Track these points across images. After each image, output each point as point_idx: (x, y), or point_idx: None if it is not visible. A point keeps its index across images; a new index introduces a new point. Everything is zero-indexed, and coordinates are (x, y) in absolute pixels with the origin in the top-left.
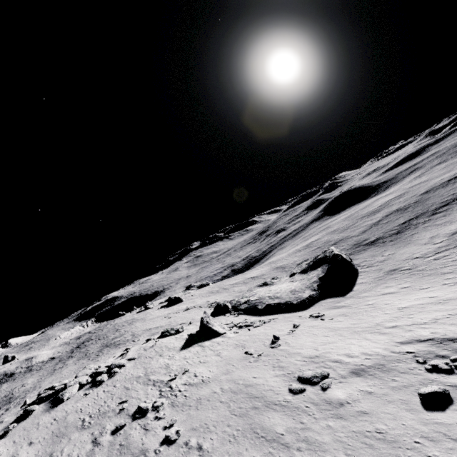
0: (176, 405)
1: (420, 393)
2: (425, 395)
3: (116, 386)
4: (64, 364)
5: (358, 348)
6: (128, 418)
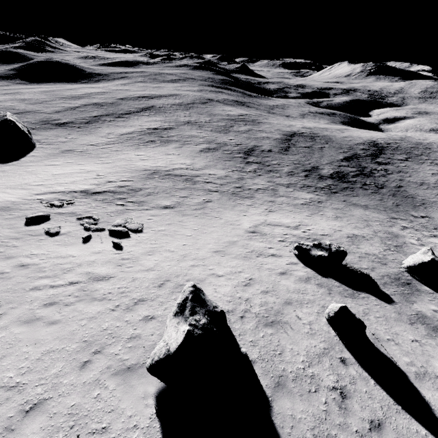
0: None
1: (27, 217)
2: (30, 218)
3: None
4: None
5: None
6: None
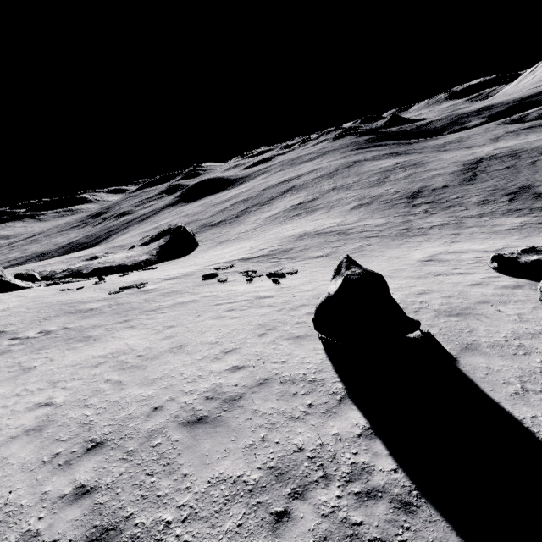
0: None
1: (203, 275)
2: (205, 275)
3: None
4: None
5: (176, 272)
6: None
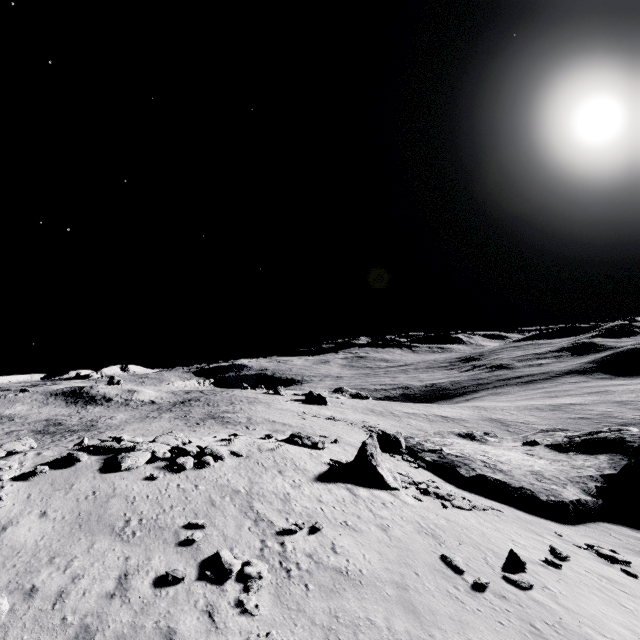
0: (283, 599)
1: None
2: None
3: (199, 488)
4: (159, 415)
5: None
6: (193, 568)
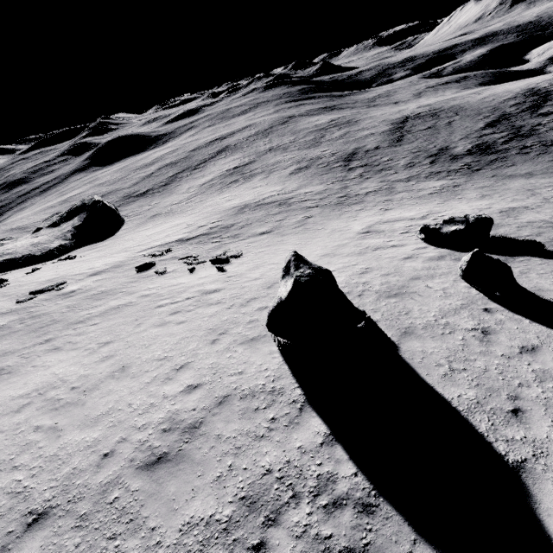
0: None
1: (137, 266)
2: (139, 266)
3: None
4: None
5: (102, 263)
6: None
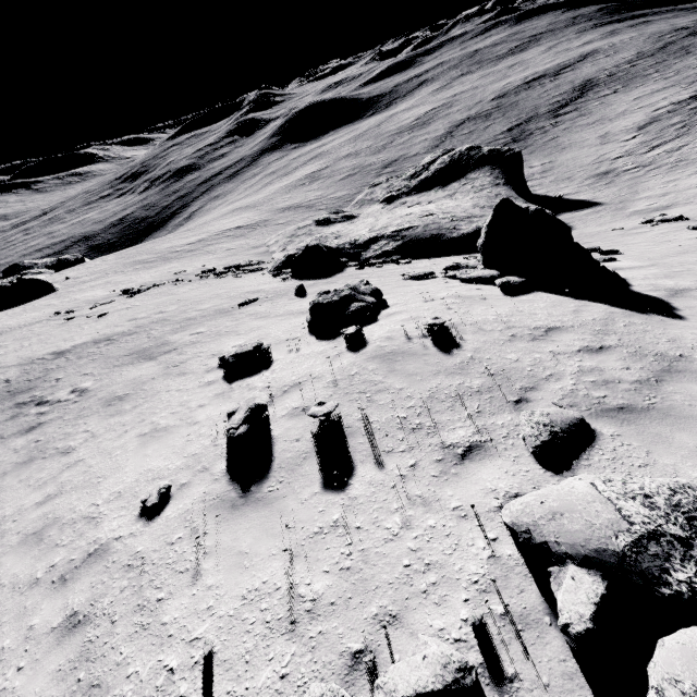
0: None
1: None
2: None
3: None
4: None
5: None
6: None
